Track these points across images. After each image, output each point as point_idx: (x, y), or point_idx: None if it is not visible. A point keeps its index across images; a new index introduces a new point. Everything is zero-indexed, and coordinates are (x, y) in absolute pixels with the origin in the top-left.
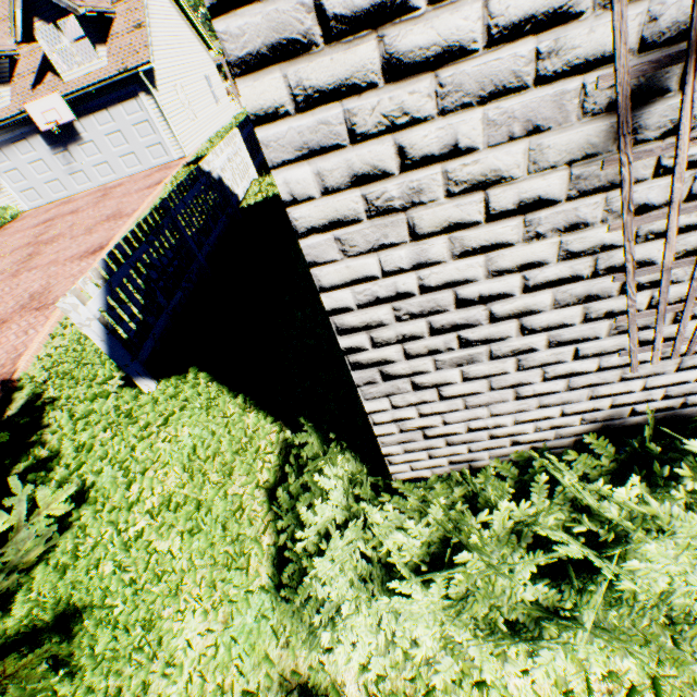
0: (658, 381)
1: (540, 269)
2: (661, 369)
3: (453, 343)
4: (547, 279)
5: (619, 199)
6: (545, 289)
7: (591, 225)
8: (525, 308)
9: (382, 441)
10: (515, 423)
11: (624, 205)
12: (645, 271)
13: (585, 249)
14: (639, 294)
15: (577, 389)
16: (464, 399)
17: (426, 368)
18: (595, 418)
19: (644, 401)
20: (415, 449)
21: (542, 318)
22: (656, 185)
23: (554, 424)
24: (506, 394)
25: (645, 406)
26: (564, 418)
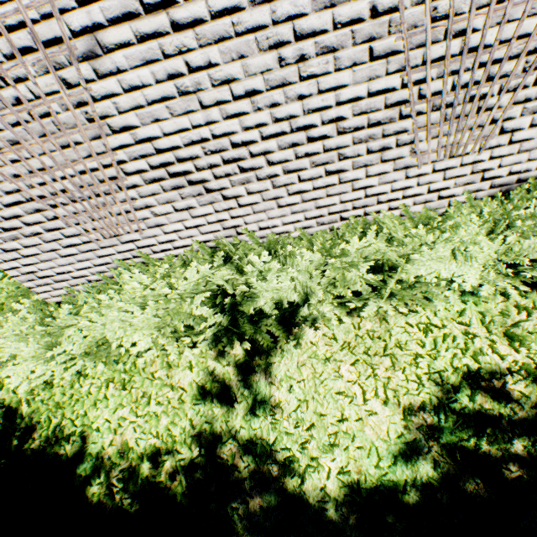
0: (121, 249)
1: (3, 198)
2: (115, 243)
3: (0, 229)
4: (11, 202)
5: (3, 172)
6: (14, 206)
7: (4, 182)
8: (16, 214)
9: (20, 280)
10: (77, 270)
11: (2, 175)
12: (46, 200)
13: (13, 191)
14: (60, 209)
15: (87, 252)
16: (36, 257)
17: (0, 241)
18: (115, 268)
19: (127, 259)
20: (42, 284)
21: (29, 219)
22: (12, 168)
23: (98, 270)
24: (55, 255)
25: (132, 261)
26: (99, 268)
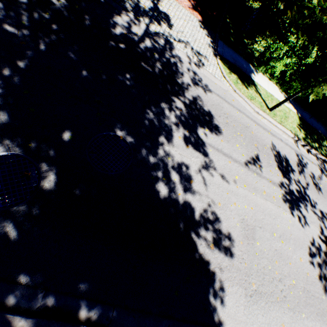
0: None
1: None
2: None
3: None
4: None
5: None
6: None
7: None
8: None
9: None
10: None
11: None
12: None
13: None
14: None
15: None
16: None
17: None
18: None
19: None
20: None
21: None
22: None
23: None
24: None
25: None
26: None
